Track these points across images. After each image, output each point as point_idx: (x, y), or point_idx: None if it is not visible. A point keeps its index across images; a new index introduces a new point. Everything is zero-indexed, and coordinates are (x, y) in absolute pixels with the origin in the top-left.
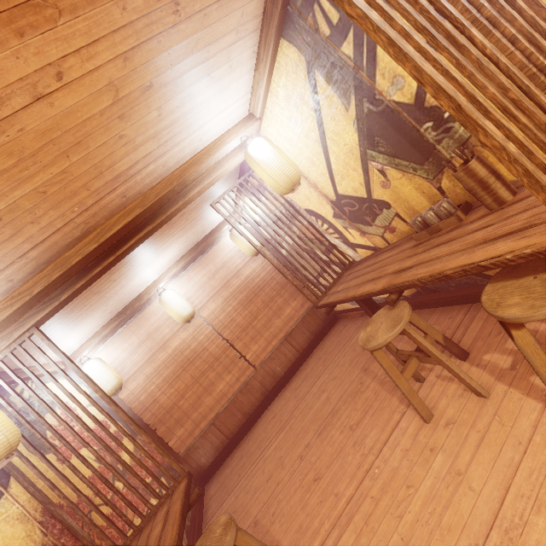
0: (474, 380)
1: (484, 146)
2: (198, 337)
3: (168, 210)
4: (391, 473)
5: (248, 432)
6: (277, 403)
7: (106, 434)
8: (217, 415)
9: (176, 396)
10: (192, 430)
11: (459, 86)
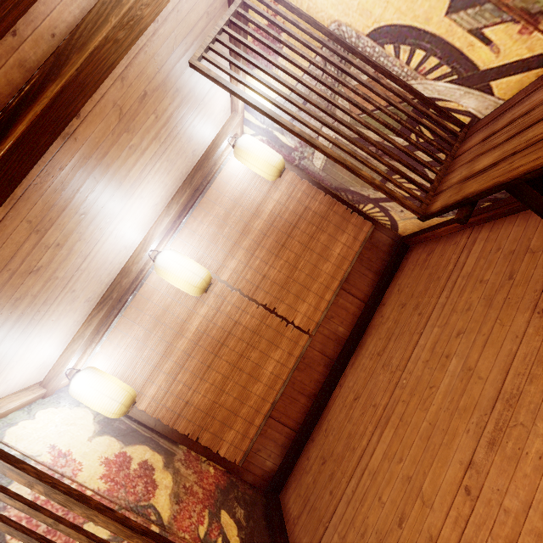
0: None
1: None
2: (223, 309)
3: (88, 40)
4: None
5: (319, 418)
6: (353, 377)
7: (125, 476)
8: (274, 405)
9: (213, 392)
10: (245, 430)
11: None
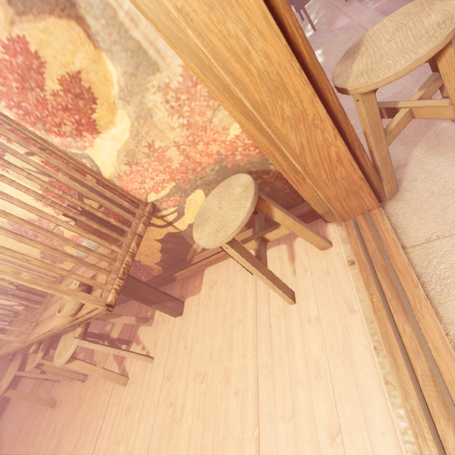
0: None
1: None
2: None
3: None
4: (35, 451)
5: None
6: None
7: None
8: None
9: None
10: None
11: None
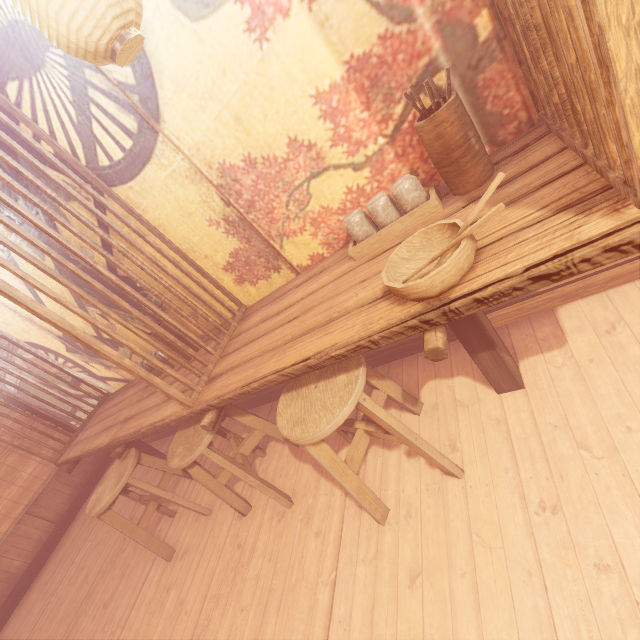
0: (207, 500)
1: (109, 360)
2: None
3: None
4: (133, 639)
5: None
6: (15, 621)
7: None
8: None
9: None
10: None
11: (82, 317)
